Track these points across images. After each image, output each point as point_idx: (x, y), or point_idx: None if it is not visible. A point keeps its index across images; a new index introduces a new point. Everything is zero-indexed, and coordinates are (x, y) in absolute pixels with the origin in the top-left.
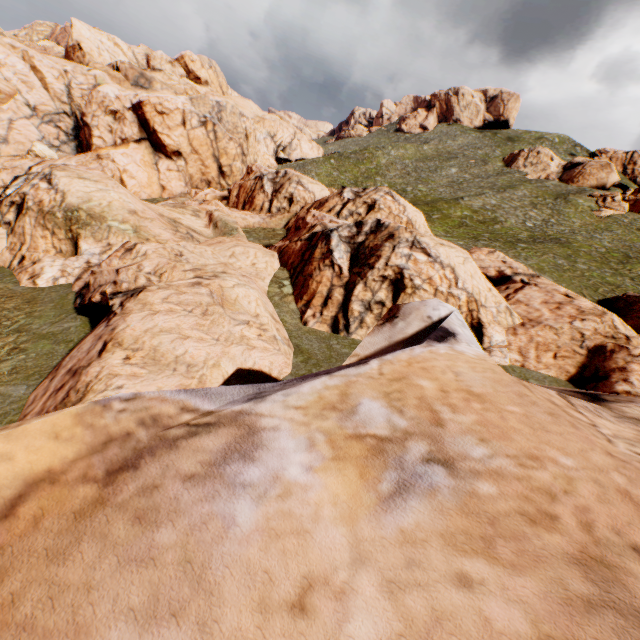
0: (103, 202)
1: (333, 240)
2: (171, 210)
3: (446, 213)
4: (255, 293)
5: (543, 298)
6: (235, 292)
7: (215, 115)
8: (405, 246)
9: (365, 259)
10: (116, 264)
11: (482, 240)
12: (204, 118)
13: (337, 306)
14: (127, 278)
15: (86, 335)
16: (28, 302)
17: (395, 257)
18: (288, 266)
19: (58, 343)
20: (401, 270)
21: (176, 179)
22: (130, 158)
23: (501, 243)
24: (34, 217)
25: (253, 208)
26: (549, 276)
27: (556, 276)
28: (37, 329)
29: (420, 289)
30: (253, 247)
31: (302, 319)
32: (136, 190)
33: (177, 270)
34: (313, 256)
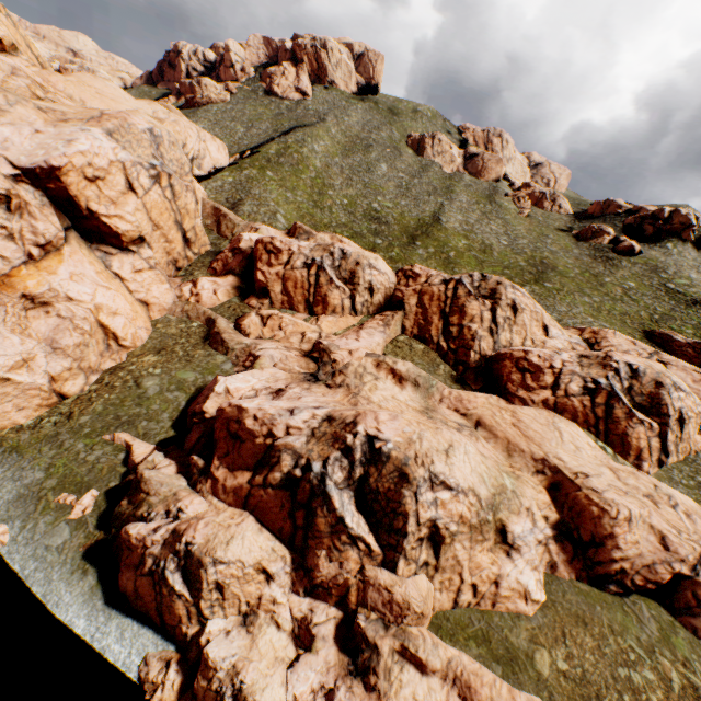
0: (482, 467)
1: (622, 397)
2: (370, 390)
3: (454, 247)
4: (666, 485)
5: (689, 377)
6: (682, 499)
7: (158, 156)
8: (673, 390)
9: (654, 408)
10: (629, 538)
11: (522, 284)
12: (153, 169)
13: (657, 451)
14: (687, 551)
15: (662, 608)
16: (585, 624)
17: (674, 402)
18: (580, 424)
19: (675, 632)
20: (680, 410)
21: (155, 282)
22: (85, 280)
23: (536, 285)
24: (466, 539)
25: (331, 310)
26: (603, 321)
27: (604, 319)
28: (649, 637)
29: (690, 418)
30: (546, 419)
31: (642, 471)
32: (131, 332)
33: (659, 511)
34: (615, 416)
